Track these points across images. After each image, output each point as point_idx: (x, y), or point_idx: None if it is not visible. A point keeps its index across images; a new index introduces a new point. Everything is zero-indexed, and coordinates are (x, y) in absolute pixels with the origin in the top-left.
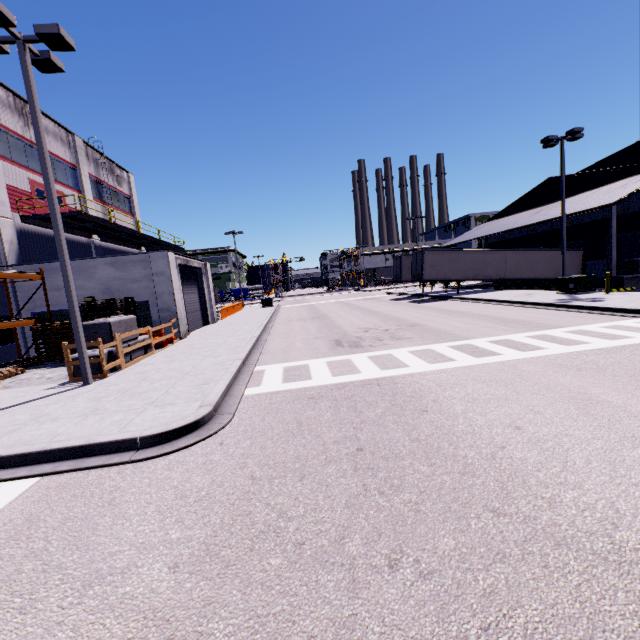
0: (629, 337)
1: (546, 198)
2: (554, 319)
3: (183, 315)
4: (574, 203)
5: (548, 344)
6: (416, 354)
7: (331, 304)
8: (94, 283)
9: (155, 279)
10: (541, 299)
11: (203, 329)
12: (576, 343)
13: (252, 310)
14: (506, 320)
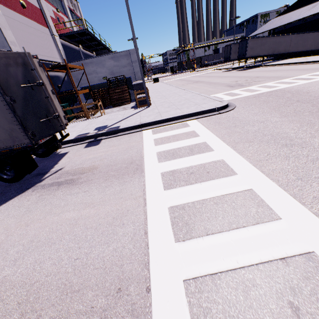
0: None
1: None
2: None
3: None
4: None
5: None
6: (277, 83)
7: (191, 77)
8: (105, 69)
9: (133, 65)
10: (316, 59)
11: None
12: None
13: (151, 84)
14: (304, 69)
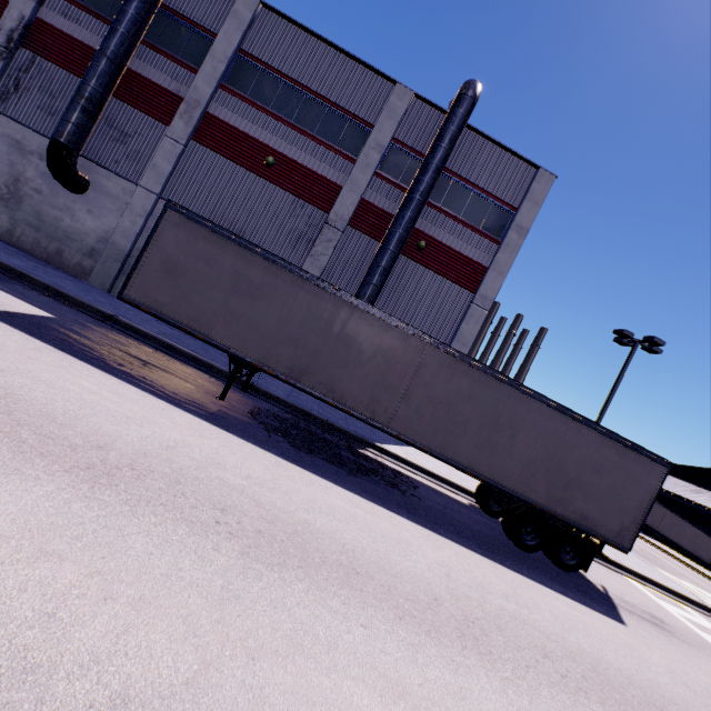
0: None
1: (703, 482)
2: None
3: None
4: None
5: None
6: None
7: None
8: None
9: None
10: None
11: None
12: None
13: None
14: None
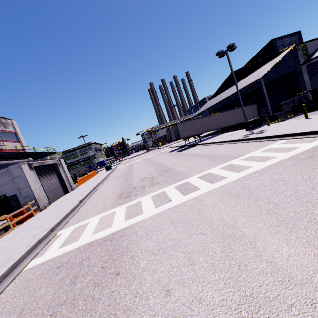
0: (274, 157)
1: (233, 82)
2: (239, 150)
3: (41, 196)
4: (244, 82)
5: (228, 173)
6: (153, 198)
7: (140, 161)
8: None
9: (16, 181)
10: (236, 137)
11: (62, 197)
12: (244, 169)
13: (100, 175)
14: (215, 156)
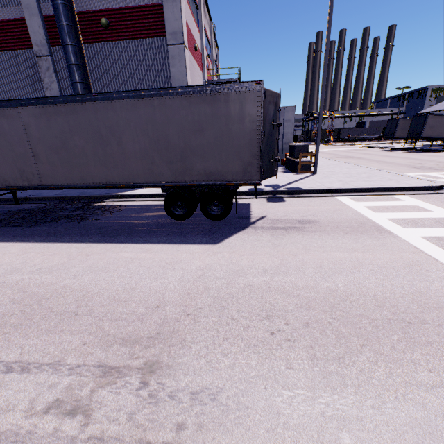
0: None
1: None
2: None
3: None
4: None
5: None
6: None
7: (333, 151)
8: None
9: (285, 124)
10: None
11: None
12: None
13: None
14: None
